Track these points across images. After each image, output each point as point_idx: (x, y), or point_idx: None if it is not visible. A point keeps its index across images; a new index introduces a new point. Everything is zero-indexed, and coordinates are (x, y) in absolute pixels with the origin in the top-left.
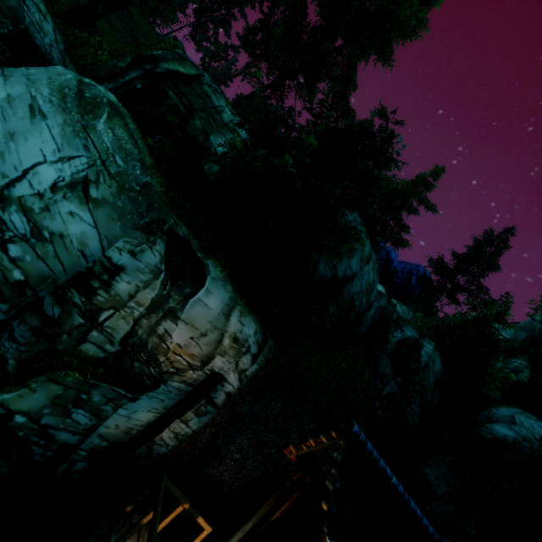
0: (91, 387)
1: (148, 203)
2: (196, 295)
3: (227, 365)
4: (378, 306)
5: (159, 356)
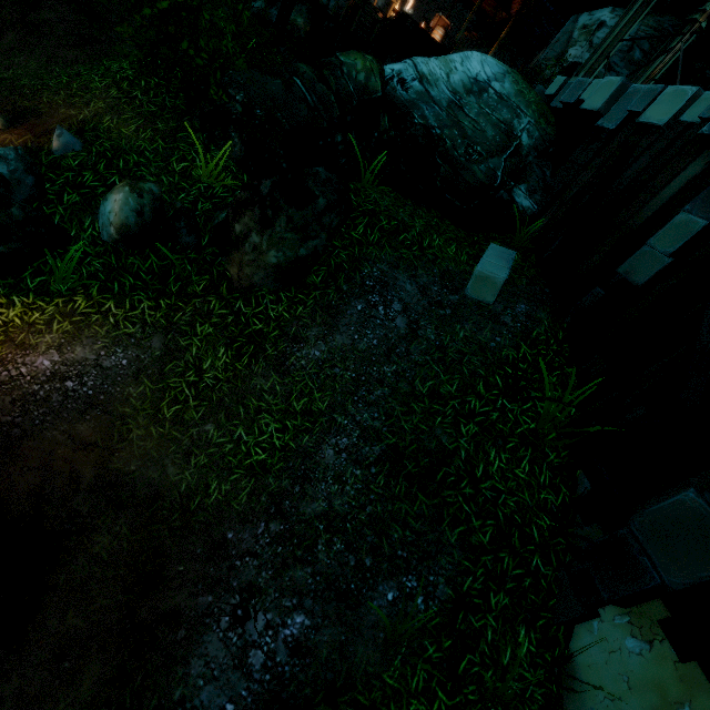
0: None
1: None
2: None
3: None
4: None
5: None
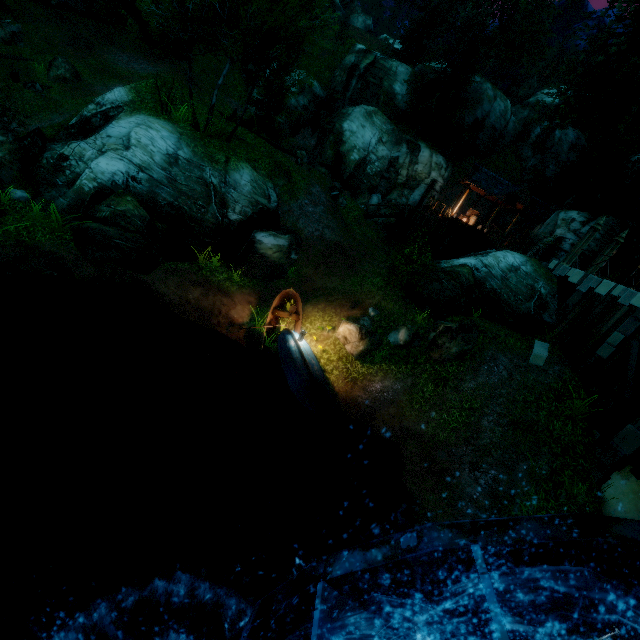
0: (404, 190)
1: (395, 135)
2: (420, 155)
3: (436, 175)
4: (515, 120)
5: (416, 177)
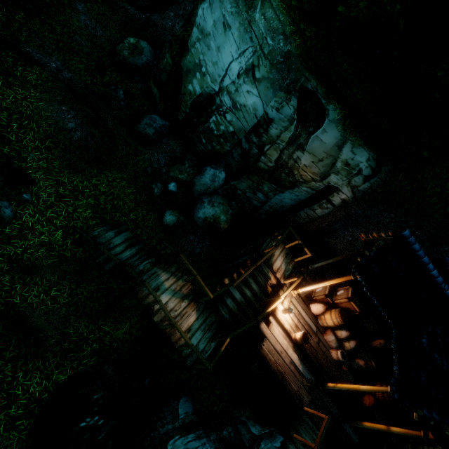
0: (263, 183)
1: (288, 68)
2: (316, 134)
3: (340, 181)
4: None
5: (294, 172)
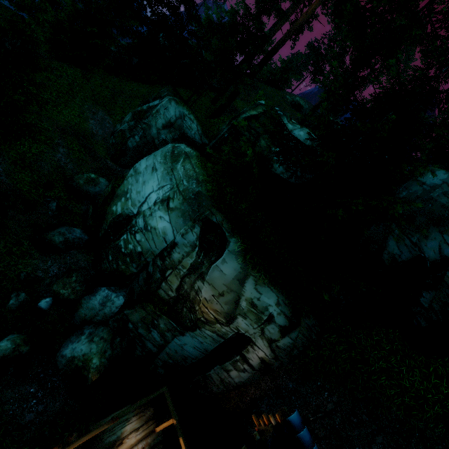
0: (159, 317)
1: (199, 203)
2: (217, 263)
3: (252, 328)
4: None
5: (195, 306)
